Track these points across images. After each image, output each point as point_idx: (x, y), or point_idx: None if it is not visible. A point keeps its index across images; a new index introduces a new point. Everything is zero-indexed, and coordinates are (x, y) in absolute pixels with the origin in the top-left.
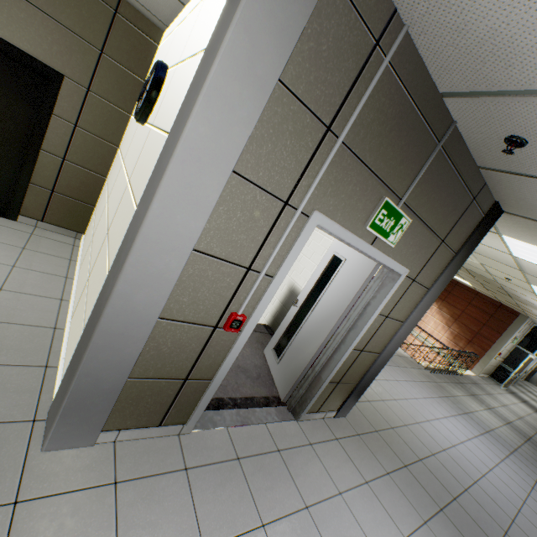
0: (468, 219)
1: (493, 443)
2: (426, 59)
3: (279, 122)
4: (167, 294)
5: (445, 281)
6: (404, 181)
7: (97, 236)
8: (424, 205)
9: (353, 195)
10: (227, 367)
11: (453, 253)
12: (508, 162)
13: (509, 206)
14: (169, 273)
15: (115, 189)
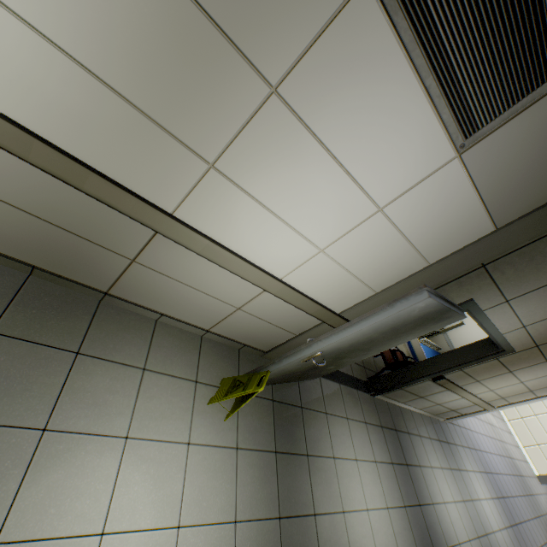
0: None
1: None
2: None
3: None
4: None
5: None
6: None
7: (532, 427)
8: None
9: None
10: None
11: None
12: None
13: None
14: None
15: (545, 421)
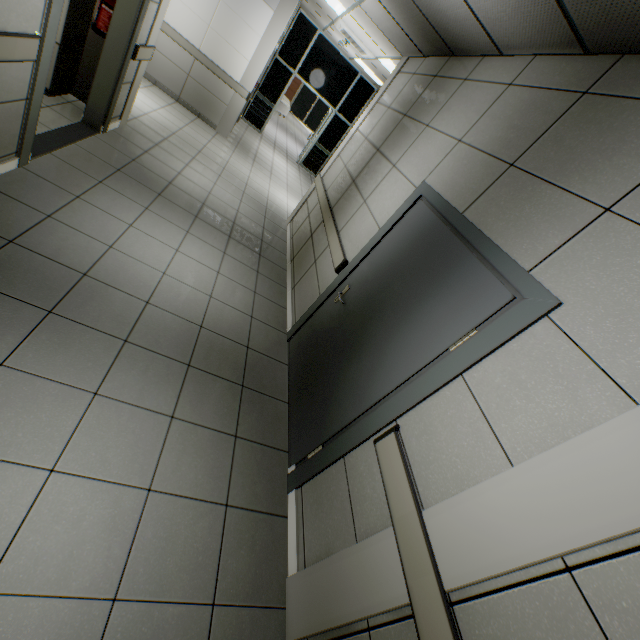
0: None
1: None
2: None
3: None
4: None
5: None
6: None
7: None
8: None
9: None
10: None
11: None
12: None
13: None
14: None
15: None
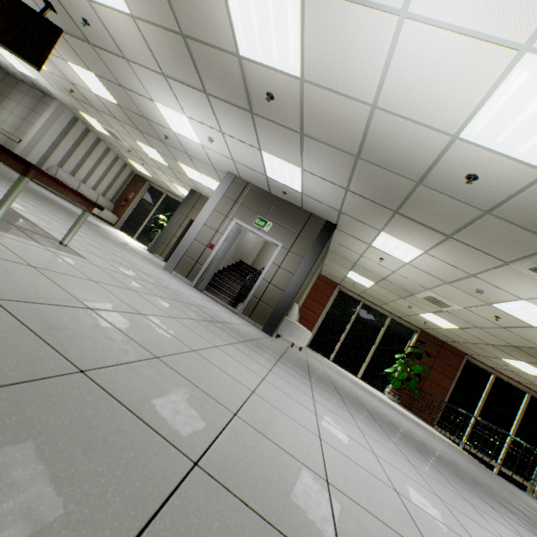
0: (312, 227)
1: (493, 482)
2: (260, 187)
3: (224, 202)
4: (197, 233)
5: (313, 255)
6: (266, 212)
7: None
8: (279, 220)
9: (247, 215)
10: (208, 262)
11: (312, 242)
12: (296, 200)
13: (329, 219)
14: (199, 228)
15: None
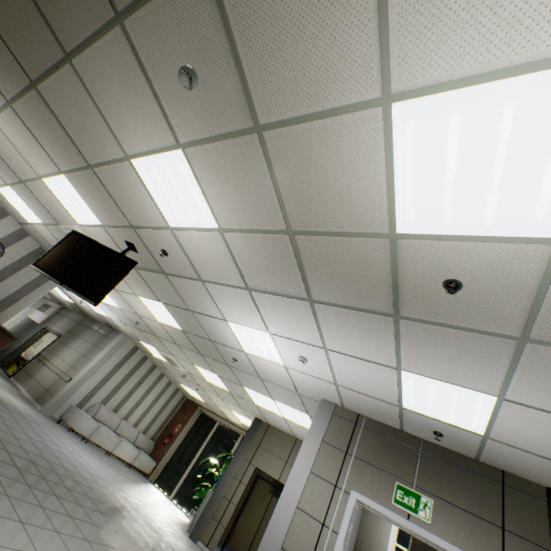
0: (521, 505)
1: None
2: (380, 421)
3: (326, 453)
4: (286, 530)
5: None
6: (407, 472)
7: None
8: (442, 489)
9: (373, 481)
10: None
11: (546, 550)
12: (463, 446)
13: None
14: (288, 516)
15: None
